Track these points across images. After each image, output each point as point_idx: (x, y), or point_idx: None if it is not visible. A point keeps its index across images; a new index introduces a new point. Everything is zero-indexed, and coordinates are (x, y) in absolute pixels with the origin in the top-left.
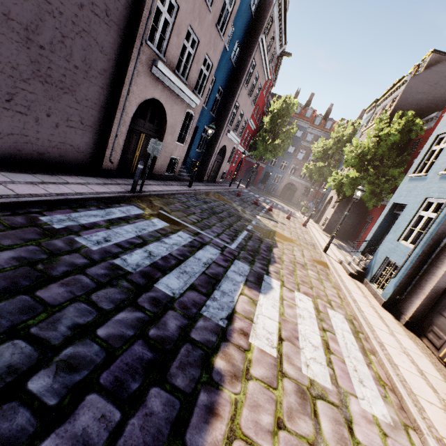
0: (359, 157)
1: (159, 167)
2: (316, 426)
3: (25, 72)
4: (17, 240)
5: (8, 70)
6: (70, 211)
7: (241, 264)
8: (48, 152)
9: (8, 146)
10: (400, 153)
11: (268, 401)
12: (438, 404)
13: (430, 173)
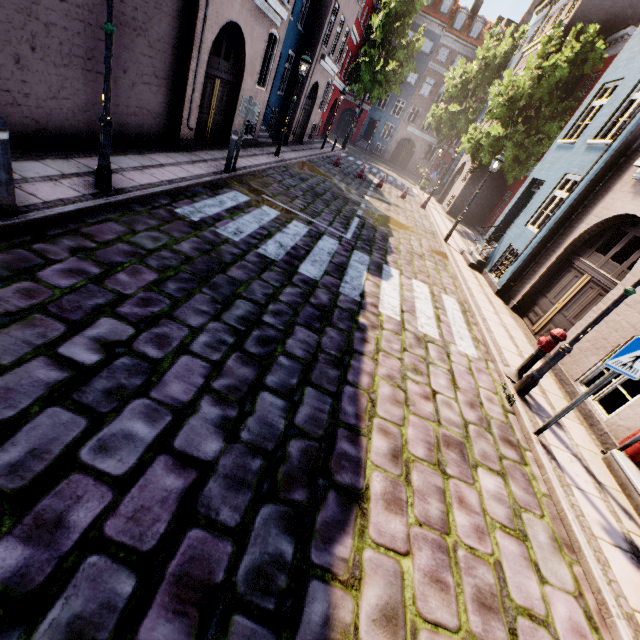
0: (509, 104)
1: (237, 128)
2: (427, 353)
3: (101, 15)
4: (180, 234)
5: (86, 17)
6: (190, 202)
7: (360, 254)
8: (127, 122)
9: (94, 120)
10: (567, 96)
11: (397, 340)
12: (515, 353)
13: (579, 141)
